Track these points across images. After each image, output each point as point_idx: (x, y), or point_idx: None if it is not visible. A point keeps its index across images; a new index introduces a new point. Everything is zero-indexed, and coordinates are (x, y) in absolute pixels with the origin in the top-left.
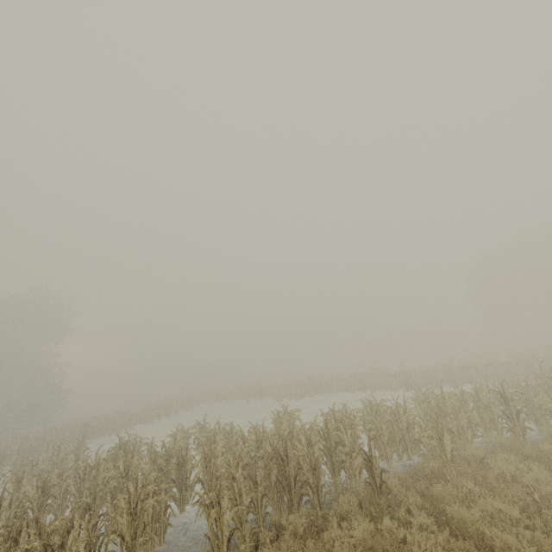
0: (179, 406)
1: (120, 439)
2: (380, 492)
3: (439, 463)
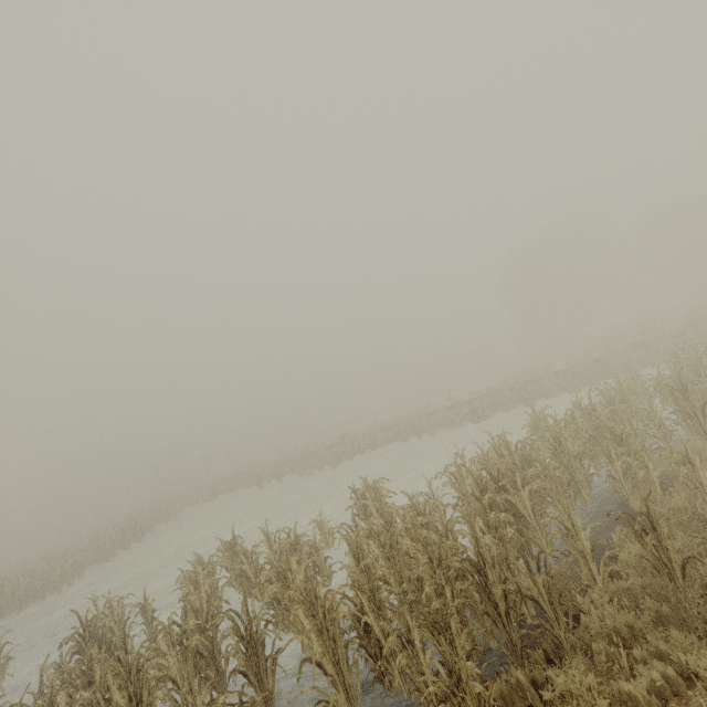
0: (153, 521)
1: (80, 617)
2: (683, 577)
3: (698, 499)
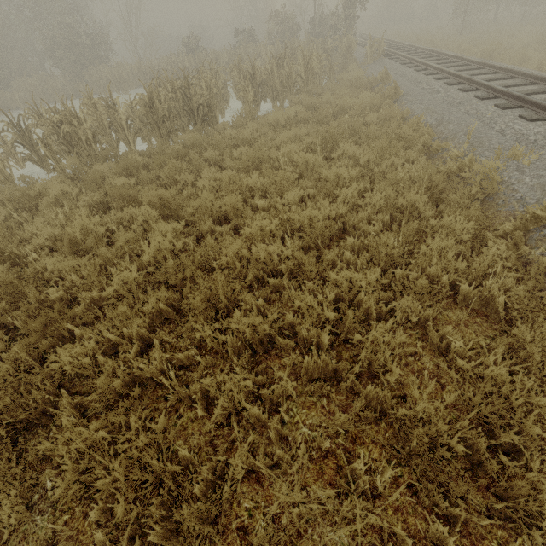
0: None
1: None
2: None
3: None
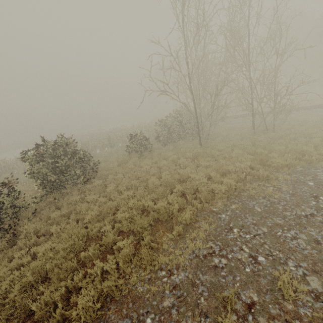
0: None
1: None
2: None
3: None
